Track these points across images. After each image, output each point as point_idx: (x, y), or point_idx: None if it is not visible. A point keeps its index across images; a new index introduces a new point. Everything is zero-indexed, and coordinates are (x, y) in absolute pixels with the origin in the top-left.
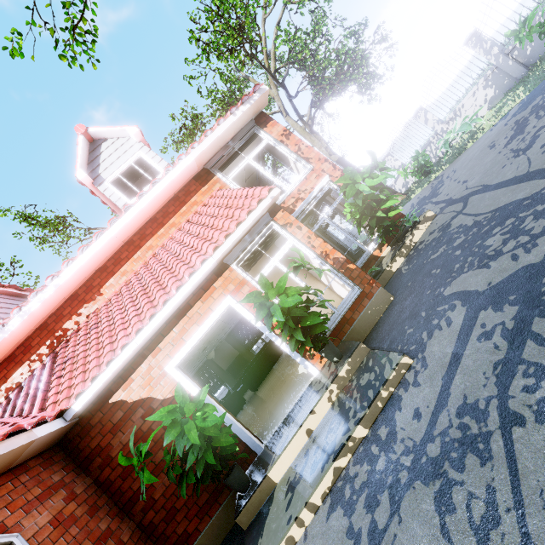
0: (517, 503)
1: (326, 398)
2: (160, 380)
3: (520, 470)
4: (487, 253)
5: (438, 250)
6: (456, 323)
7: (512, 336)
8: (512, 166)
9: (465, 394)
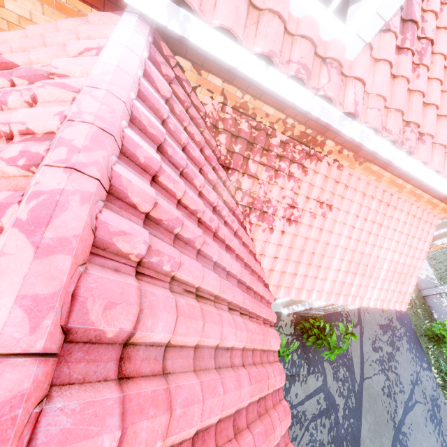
0: (299, 442)
1: None
2: None
3: (303, 438)
4: (338, 373)
5: (338, 330)
6: (318, 383)
7: (320, 412)
8: (368, 347)
9: (306, 410)
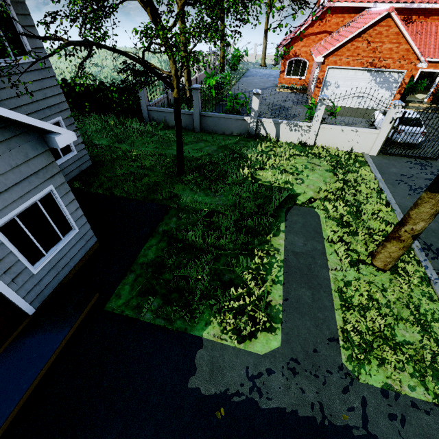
0: None
1: (426, 105)
2: (416, 70)
3: None
4: None
5: None
6: None
7: None
8: None
9: None
